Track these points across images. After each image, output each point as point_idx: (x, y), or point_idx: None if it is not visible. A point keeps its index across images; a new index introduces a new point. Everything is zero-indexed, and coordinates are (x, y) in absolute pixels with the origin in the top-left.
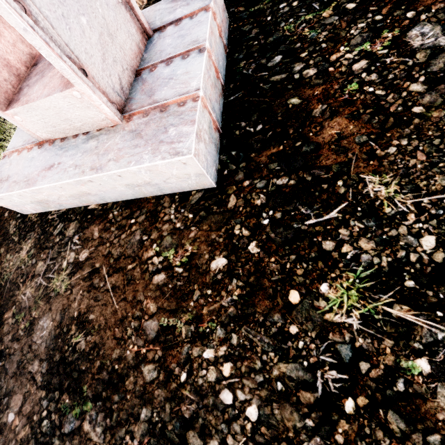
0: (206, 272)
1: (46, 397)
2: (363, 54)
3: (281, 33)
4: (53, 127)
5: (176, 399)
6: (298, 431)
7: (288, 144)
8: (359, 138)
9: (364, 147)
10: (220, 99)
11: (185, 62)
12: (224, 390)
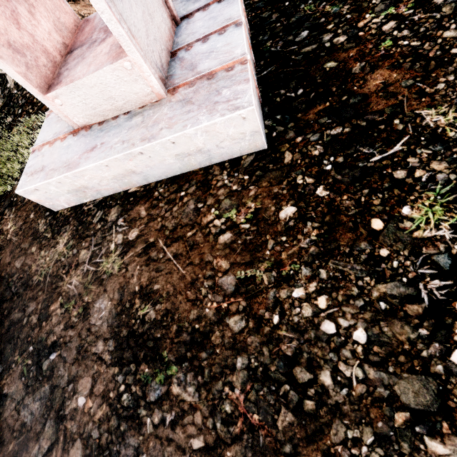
0: (275, 222)
1: (121, 372)
2: (390, 17)
3: (302, 13)
4: (93, 109)
5: (273, 341)
6: (413, 342)
7: (333, 100)
8: (405, 83)
9: (412, 88)
10: (255, 73)
11: (223, 36)
12: (324, 321)
